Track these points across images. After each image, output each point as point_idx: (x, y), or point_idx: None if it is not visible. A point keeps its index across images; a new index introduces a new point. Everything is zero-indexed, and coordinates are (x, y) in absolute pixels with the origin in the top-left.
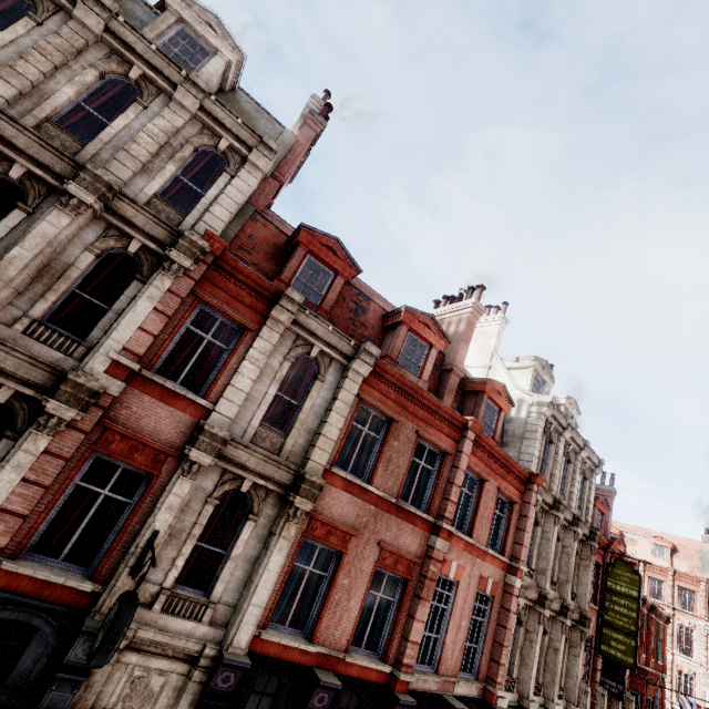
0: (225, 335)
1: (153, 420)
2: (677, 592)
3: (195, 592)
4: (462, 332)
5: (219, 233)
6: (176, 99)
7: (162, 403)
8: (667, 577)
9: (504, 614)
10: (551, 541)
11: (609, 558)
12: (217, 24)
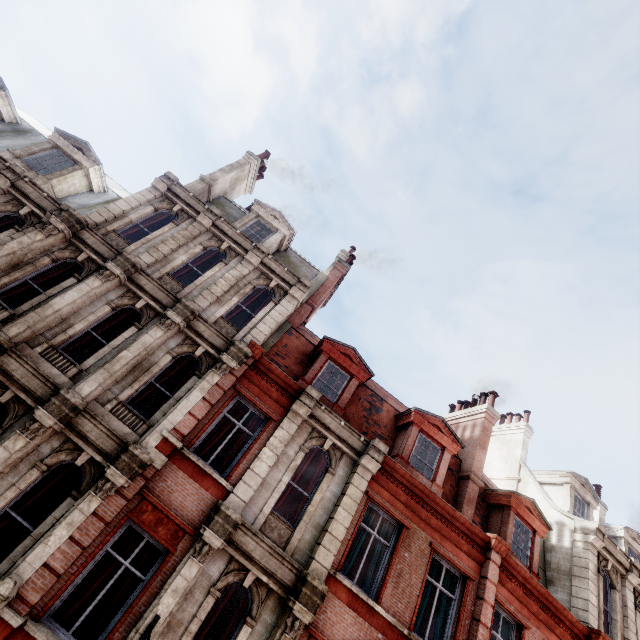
0: (253, 423)
1: (181, 495)
2: None
3: None
4: (477, 437)
5: (261, 342)
6: (246, 258)
7: (191, 480)
8: None
9: None
10: None
11: None
12: (280, 216)
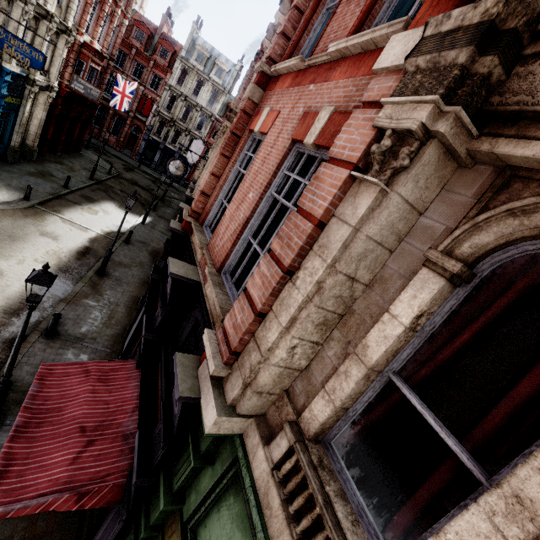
0: None
1: None
2: None
3: None
4: None
5: None
6: None
7: None
8: None
9: None
10: None
11: None
12: None
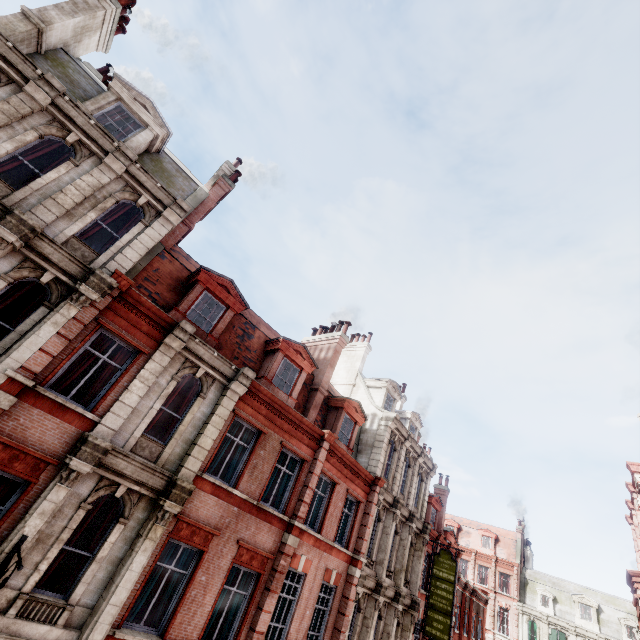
0: (120, 355)
1: (39, 431)
2: (498, 576)
3: (54, 595)
4: (329, 358)
5: (128, 269)
6: (106, 162)
7: (50, 416)
8: (491, 564)
9: (344, 602)
10: (389, 535)
11: (436, 548)
12: (151, 107)
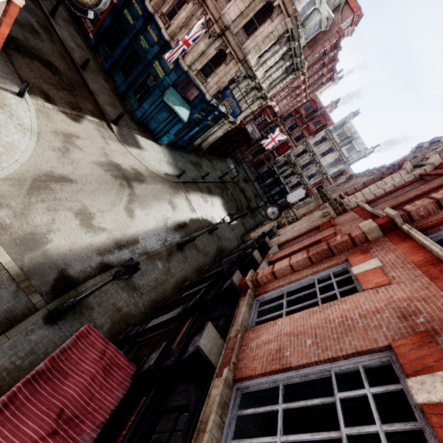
0: None
1: None
2: None
3: None
4: None
5: None
6: (439, 142)
7: None
8: None
9: None
10: None
11: None
12: None
